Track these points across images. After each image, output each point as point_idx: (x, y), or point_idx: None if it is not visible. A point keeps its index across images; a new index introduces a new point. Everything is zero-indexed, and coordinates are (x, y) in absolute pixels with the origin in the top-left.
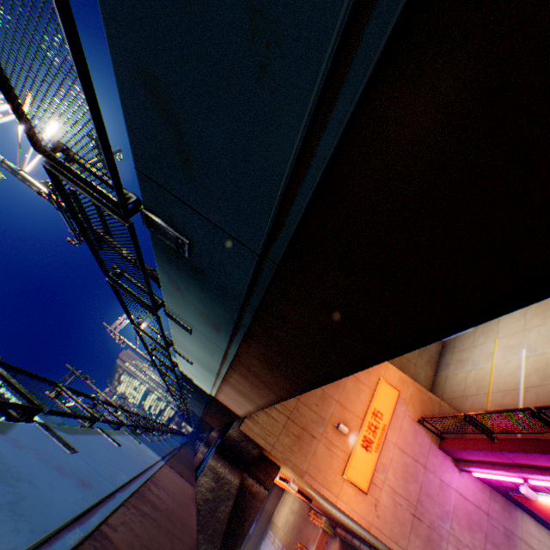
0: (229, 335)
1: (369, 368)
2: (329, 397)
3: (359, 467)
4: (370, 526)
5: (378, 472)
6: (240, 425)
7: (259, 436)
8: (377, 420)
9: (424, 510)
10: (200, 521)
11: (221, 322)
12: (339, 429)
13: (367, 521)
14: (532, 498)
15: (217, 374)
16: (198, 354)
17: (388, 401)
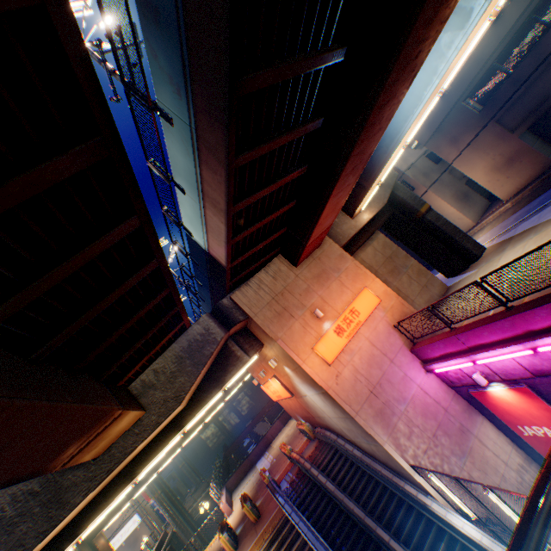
0: (185, 94)
1: (356, 278)
2: (313, 292)
3: (328, 346)
4: (329, 389)
5: (345, 354)
6: (231, 295)
7: (245, 306)
8: (354, 317)
9: (383, 391)
10: (189, 352)
11: (178, 78)
12: (315, 313)
13: (326, 384)
14: (481, 384)
15: (198, 190)
16: (184, 165)
17: (368, 305)
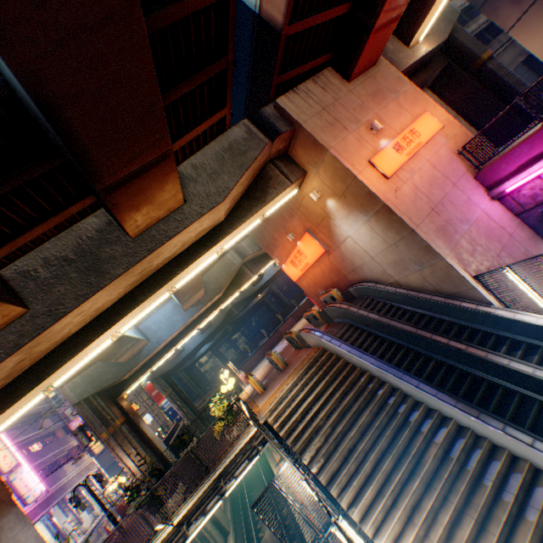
0: None
1: (416, 103)
2: (367, 110)
3: (386, 161)
4: (387, 202)
5: (404, 173)
6: (276, 100)
7: (292, 113)
8: (413, 138)
9: (444, 211)
10: (230, 153)
11: None
12: (372, 125)
13: (384, 197)
14: None
15: None
16: None
17: (429, 130)
